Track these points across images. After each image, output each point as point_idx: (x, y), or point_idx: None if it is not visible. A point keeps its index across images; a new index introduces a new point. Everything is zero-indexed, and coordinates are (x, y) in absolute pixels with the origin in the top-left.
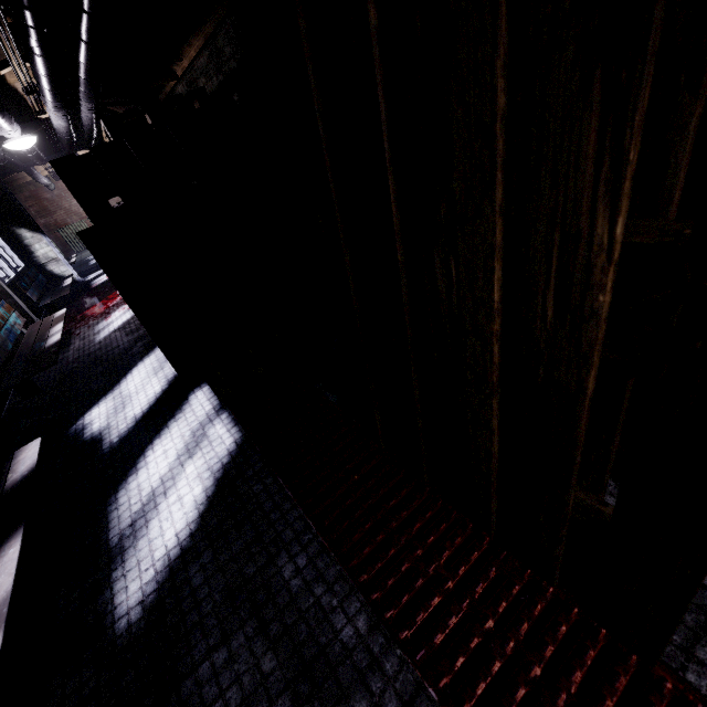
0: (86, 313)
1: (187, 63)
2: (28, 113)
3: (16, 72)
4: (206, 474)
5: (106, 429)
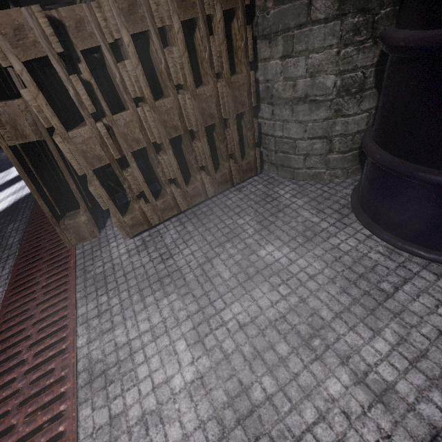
0: None
1: None
2: None
3: None
4: (12, 200)
5: None
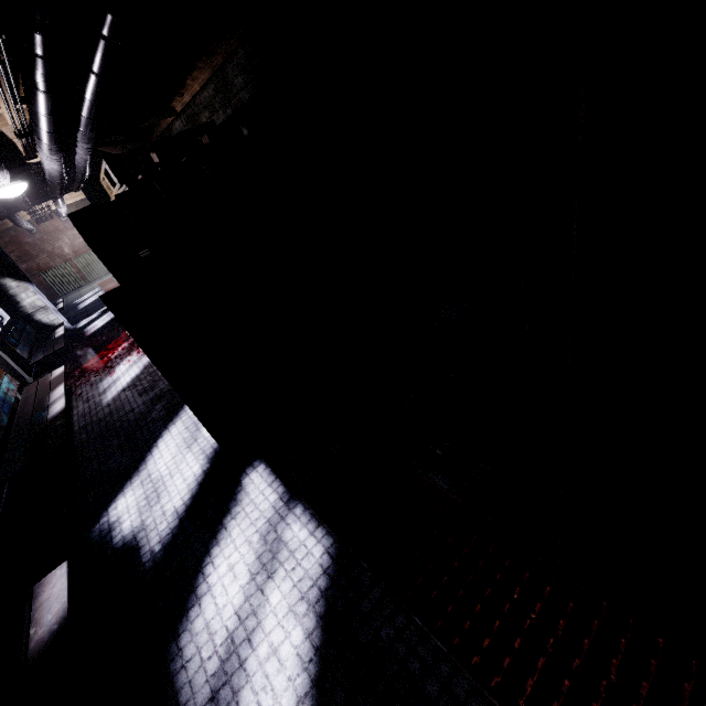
0: (85, 367)
1: (188, 98)
2: (17, 158)
3: (10, 114)
4: (300, 607)
5: (141, 530)
